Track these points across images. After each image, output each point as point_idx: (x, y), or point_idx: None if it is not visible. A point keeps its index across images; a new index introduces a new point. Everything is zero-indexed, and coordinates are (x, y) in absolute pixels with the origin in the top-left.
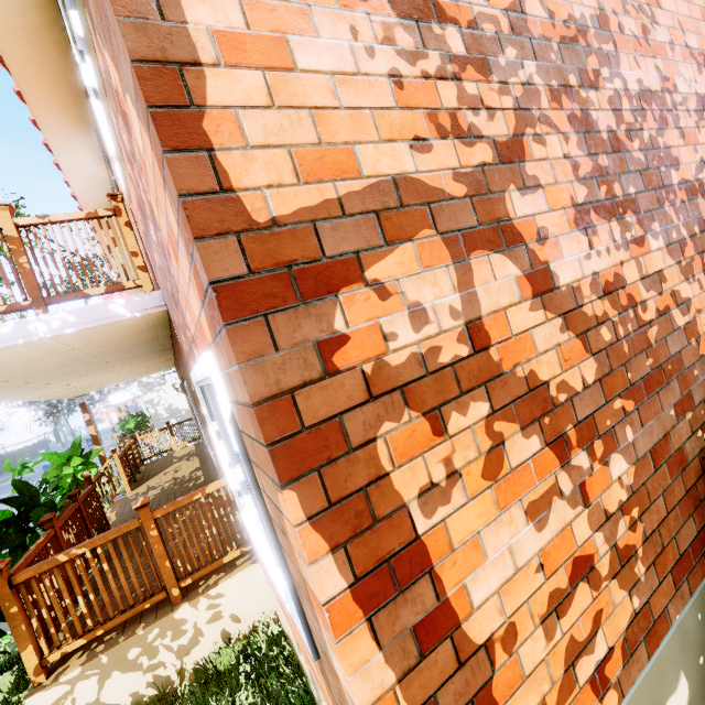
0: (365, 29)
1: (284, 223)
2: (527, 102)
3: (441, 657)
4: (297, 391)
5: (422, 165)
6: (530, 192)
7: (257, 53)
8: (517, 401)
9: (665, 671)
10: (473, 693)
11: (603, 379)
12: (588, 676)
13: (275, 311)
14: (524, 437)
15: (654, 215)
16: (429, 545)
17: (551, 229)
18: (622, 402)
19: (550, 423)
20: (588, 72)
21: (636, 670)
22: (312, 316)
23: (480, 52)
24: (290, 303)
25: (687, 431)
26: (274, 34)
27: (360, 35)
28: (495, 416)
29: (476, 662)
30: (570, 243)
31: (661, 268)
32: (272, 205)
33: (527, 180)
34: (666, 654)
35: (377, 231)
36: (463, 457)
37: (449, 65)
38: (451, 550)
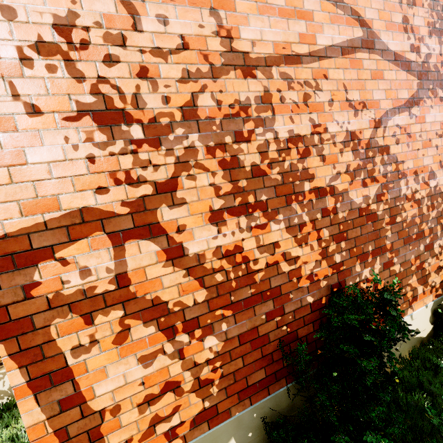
0: (74, 136)
1: (12, 235)
2: (186, 158)
3: (73, 413)
4: (10, 305)
5: (101, 200)
6: (177, 206)
7: (6, 159)
8: (143, 310)
9: (220, 436)
10: (89, 428)
11: (210, 300)
12: (164, 431)
13: (2, 273)
14: (145, 327)
15: (281, 210)
16: (74, 369)
17: (189, 225)
18: (223, 311)
19: (164, 320)
20: (244, 132)
21: (198, 433)
22: (22, 274)
23: (155, 135)
24: (10, 269)
25: (274, 326)
26: (17, 149)
27: (71, 140)
28: (127, 317)
29: (93, 417)
30: (202, 231)
31: (278, 240)
32: (6, 228)
33: (176, 200)
34: (223, 429)
35: (66, 235)
36: (102, 334)
37: (130, 146)
38: (87, 372)
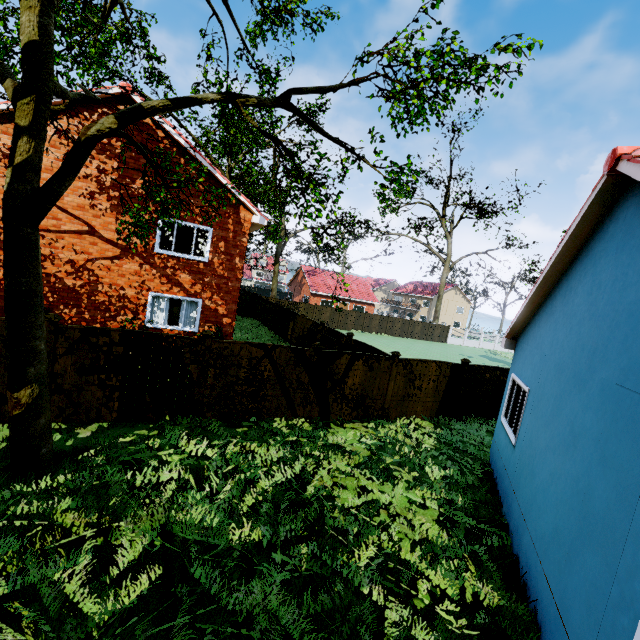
0: None
1: None
2: None
3: None
4: None
5: None
6: None
7: None
8: None
9: None
10: None
11: None
12: None
13: None
14: None
15: None
16: None
17: None
18: None
19: None
20: None
21: None
22: None
23: None
24: None
25: None
26: None
27: None
28: None
29: None
30: None
31: None
32: None
33: None
34: None
35: None
36: None
37: None
38: None
